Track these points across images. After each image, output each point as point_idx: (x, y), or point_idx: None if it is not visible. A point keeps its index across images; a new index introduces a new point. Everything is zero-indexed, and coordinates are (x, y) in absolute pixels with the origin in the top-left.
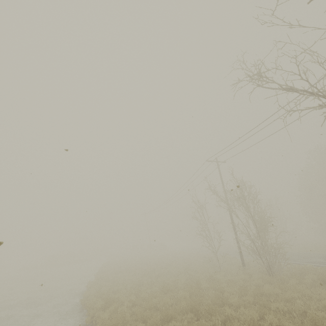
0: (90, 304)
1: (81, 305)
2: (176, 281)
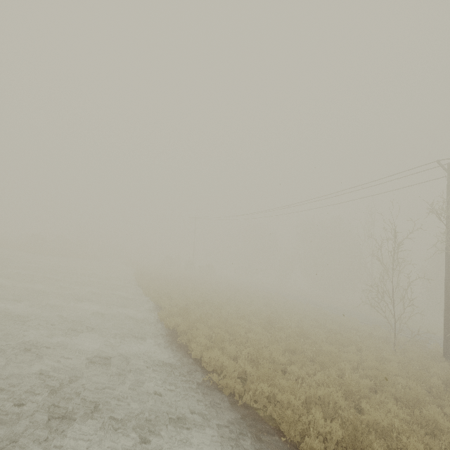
0: (291, 417)
1: (216, 389)
2: (382, 369)
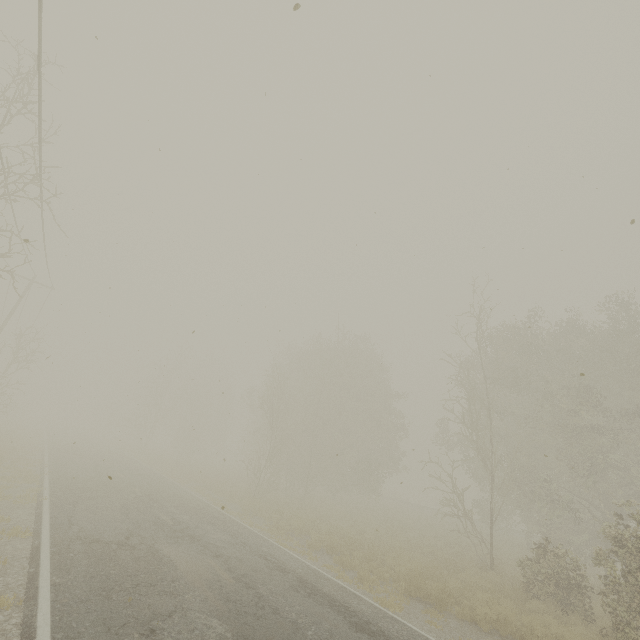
0: None
1: None
2: None
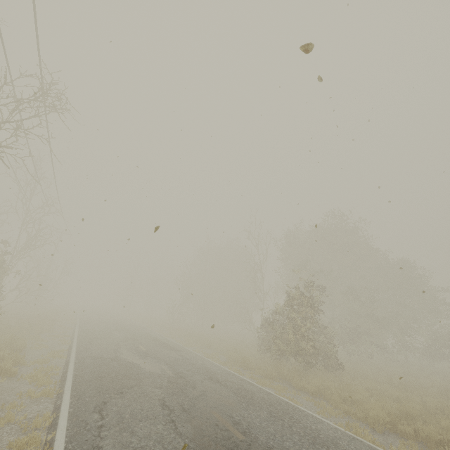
0: None
1: None
2: None
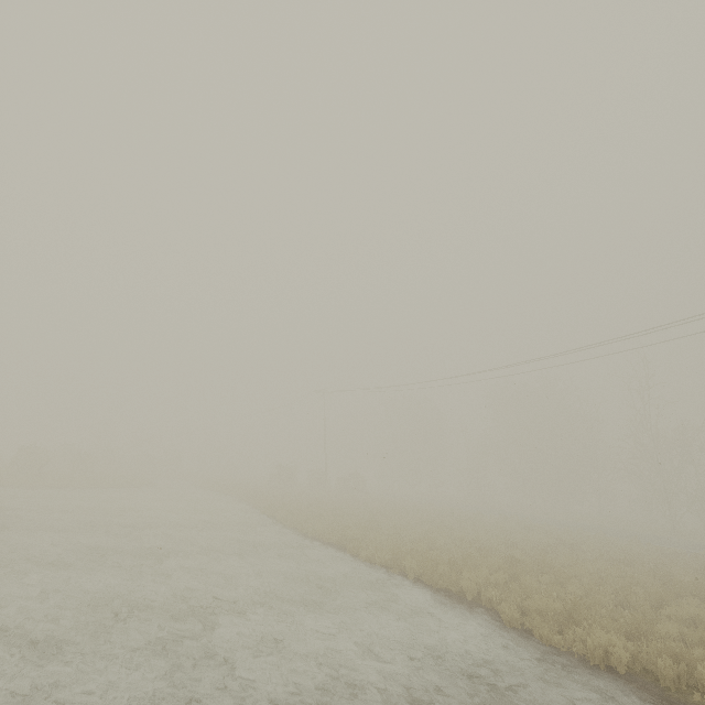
0: None
1: None
2: None
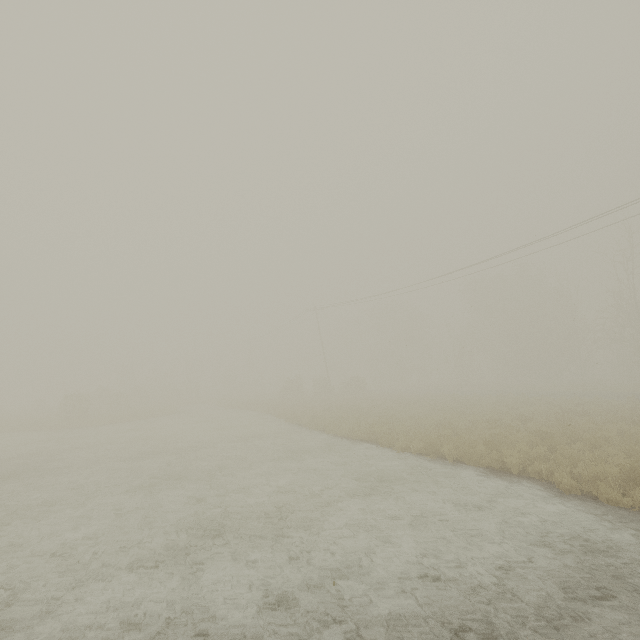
0: None
1: None
2: None
